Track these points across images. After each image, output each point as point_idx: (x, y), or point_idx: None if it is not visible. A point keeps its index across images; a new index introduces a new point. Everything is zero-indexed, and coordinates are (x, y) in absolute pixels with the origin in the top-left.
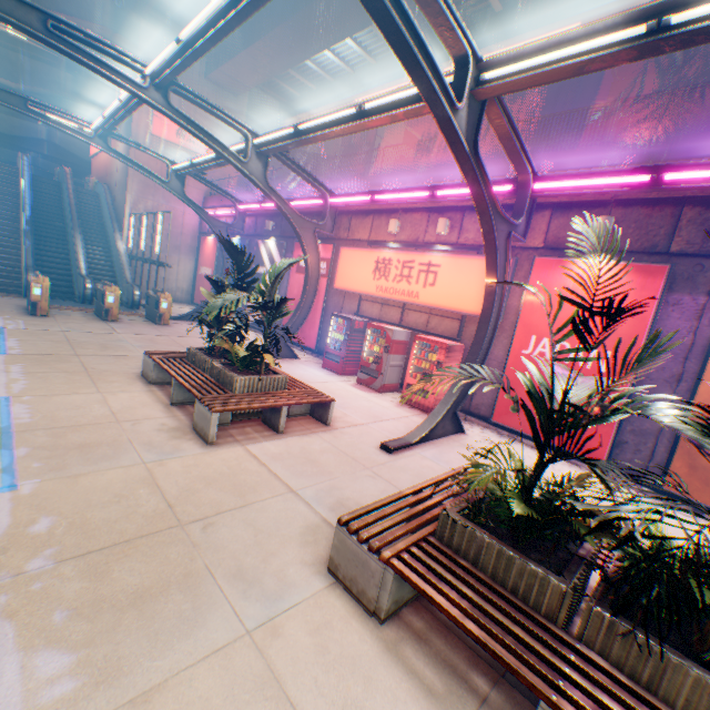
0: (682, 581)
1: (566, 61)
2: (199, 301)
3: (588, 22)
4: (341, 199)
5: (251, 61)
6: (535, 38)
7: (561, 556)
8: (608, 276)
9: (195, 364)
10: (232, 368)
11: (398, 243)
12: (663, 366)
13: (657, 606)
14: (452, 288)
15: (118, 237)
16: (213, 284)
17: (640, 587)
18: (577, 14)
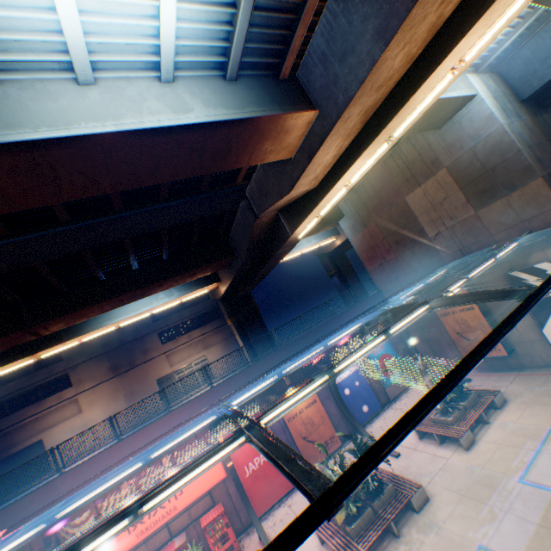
0: (378, 482)
1: None
2: None
3: (124, 320)
4: None
5: None
6: (96, 331)
7: (359, 506)
8: None
9: None
10: None
11: (132, 492)
12: (283, 437)
13: (380, 489)
14: (196, 482)
15: None
16: None
17: (377, 489)
18: (120, 320)
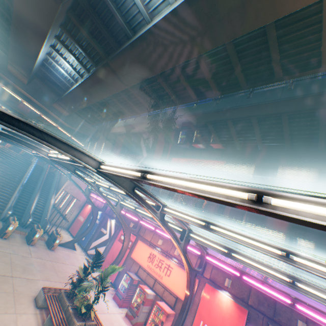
0: None
1: (210, 245)
2: (71, 230)
3: None
4: (144, 223)
5: (131, 156)
6: None
7: None
8: (229, 304)
9: (61, 301)
10: (75, 311)
11: (160, 248)
12: None
13: None
14: (175, 281)
15: (53, 196)
16: (85, 265)
17: None
18: None
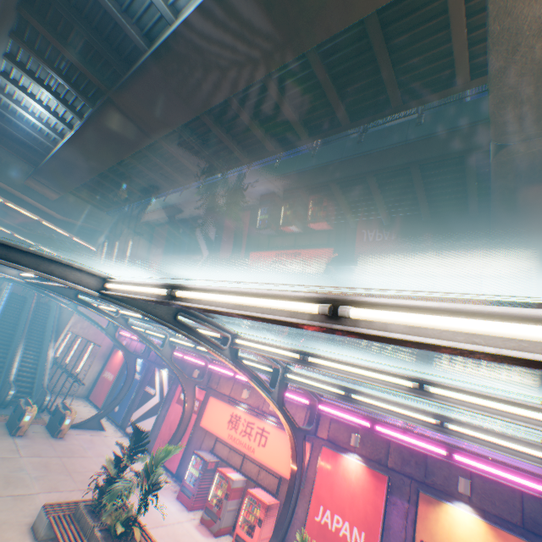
0: None
1: (318, 387)
2: (94, 397)
3: (355, 291)
4: (216, 367)
5: (183, 258)
6: (332, 289)
7: None
8: (360, 472)
9: (80, 522)
10: (108, 534)
11: (247, 404)
12: None
13: None
14: (275, 452)
15: (52, 345)
16: (116, 455)
17: None
18: (349, 288)
